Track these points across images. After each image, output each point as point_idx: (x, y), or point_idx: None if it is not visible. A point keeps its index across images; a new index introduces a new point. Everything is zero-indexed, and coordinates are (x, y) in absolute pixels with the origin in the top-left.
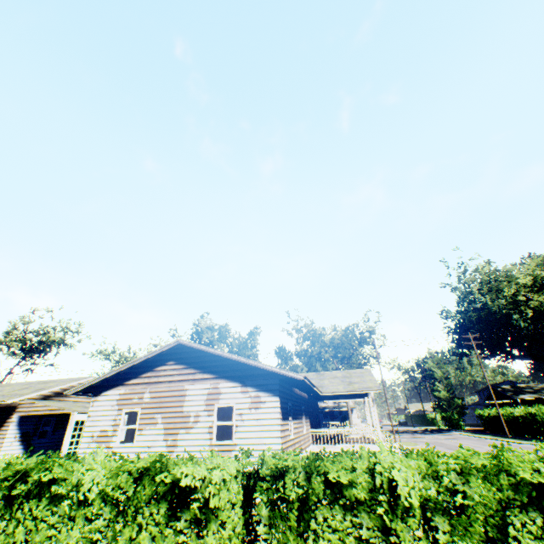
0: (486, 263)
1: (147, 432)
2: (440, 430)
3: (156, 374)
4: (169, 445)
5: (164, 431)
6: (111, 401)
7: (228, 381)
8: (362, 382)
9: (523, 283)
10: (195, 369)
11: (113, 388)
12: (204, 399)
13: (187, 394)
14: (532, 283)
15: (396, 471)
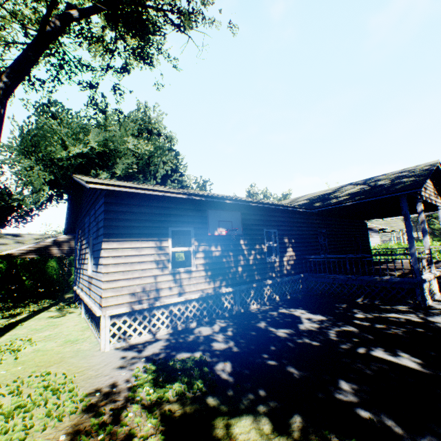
0: None
1: None
2: None
3: None
4: None
5: None
6: None
7: None
8: (397, 226)
9: None
10: None
11: None
12: None
13: None
14: None
15: (436, 244)
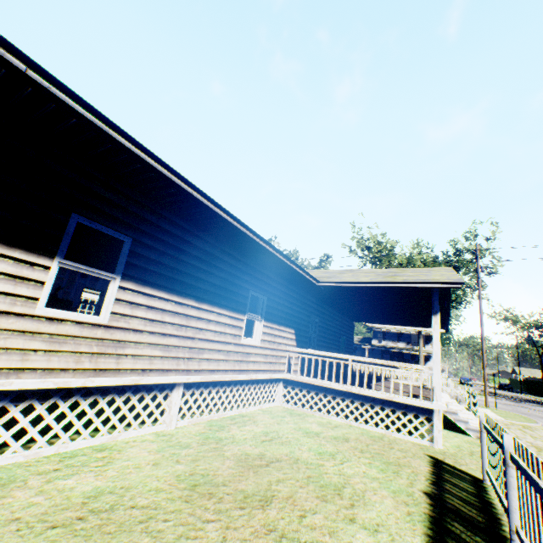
0: None
1: None
2: None
3: None
4: None
5: None
6: None
7: None
8: (419, 276)
9: None
10: None
11: None
12: None
13: None
14: None
15: None
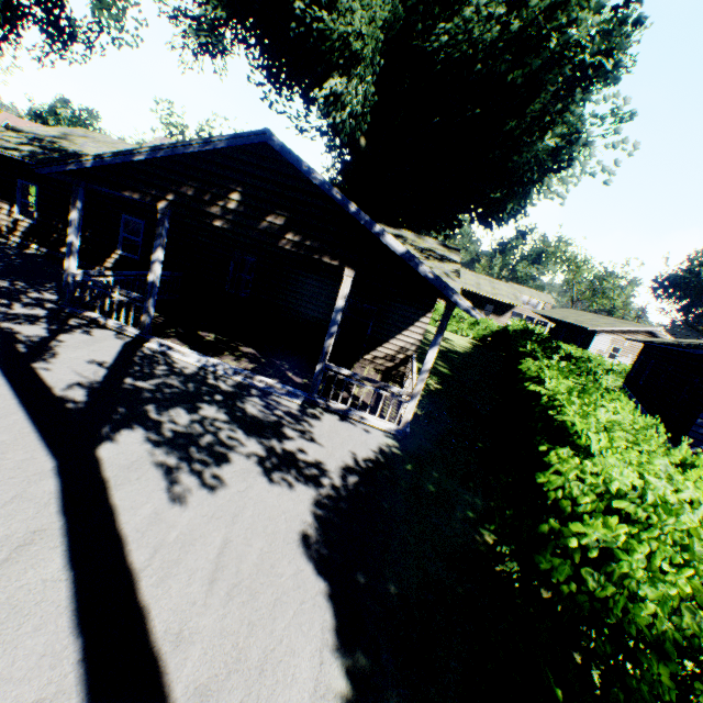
0: None
1: (622, 359)
2: None
3: (634, 336)
4: None
5: (630, 361)
6: (606, 339)
7: None
8: None
9: None
10: None
11: (608, 334)
12: None
13: None
14: None
15: None
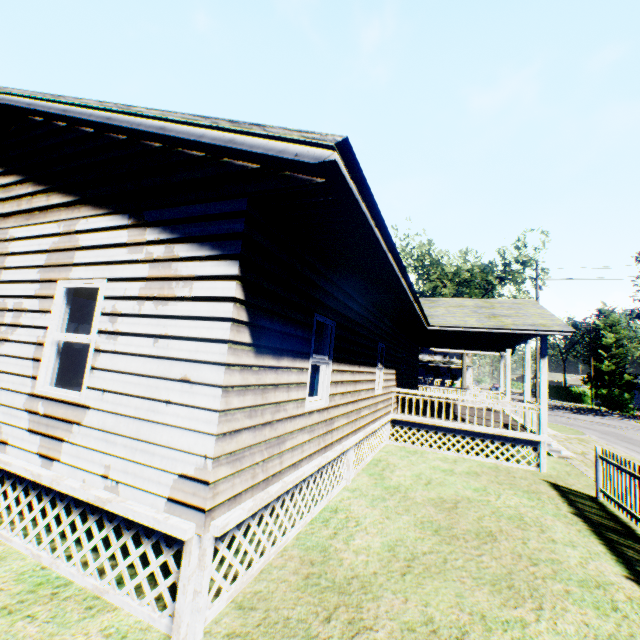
0: None
1: None
2: (595, 411)
3: None
4: None
5: None
6: None
7: (99, 212)
8: (521, 317)
9: None
10: (34, 184)
11: None
12: (39, 265)
13: (9, 252)
14: None
15: None
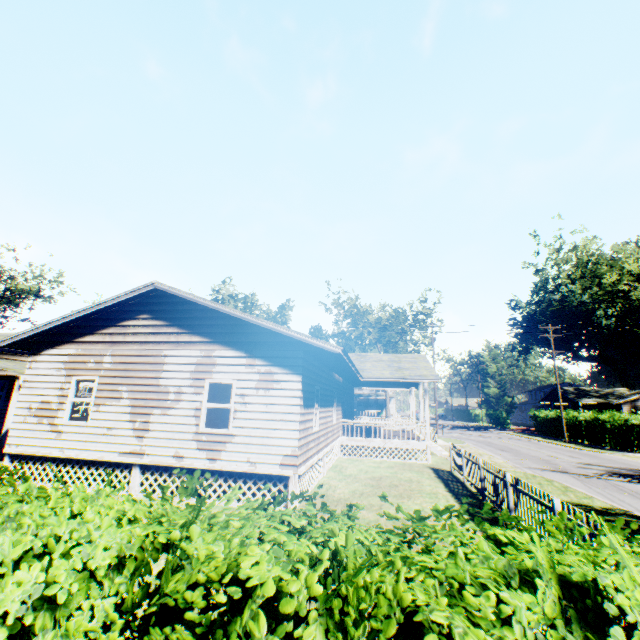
0: (593, 238)
1: (107, 409)
2: (484, 427)
3: (122, 331)
4: (138, 429)
5: (131, 409)
6: (56, 364)
7: (227, 348)
8: (414, 369)
9: (628, 270)
10: (179, 328)
11: (59, 347)
12: (190, 370)
13: (166, 363)
14: (639, 271)
15: None
